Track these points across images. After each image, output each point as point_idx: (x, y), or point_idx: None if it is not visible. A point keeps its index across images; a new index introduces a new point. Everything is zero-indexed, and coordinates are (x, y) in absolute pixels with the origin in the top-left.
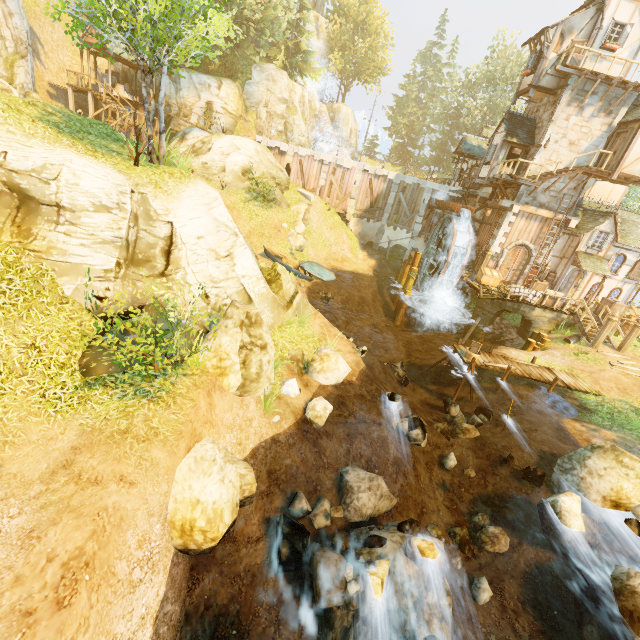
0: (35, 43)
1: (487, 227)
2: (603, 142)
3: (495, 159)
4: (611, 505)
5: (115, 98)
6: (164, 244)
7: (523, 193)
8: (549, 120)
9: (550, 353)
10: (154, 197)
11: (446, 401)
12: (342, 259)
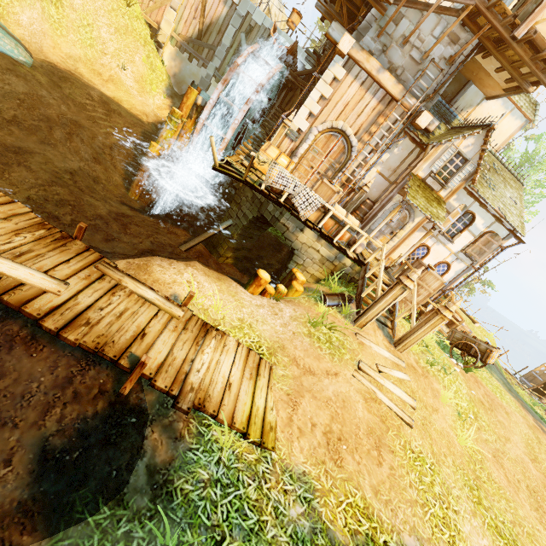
0: None
1: None
2: None
3: None
4: None
5: None
6: None
7: (370, 27)
8: None
9: (276, 307)
10: None
11: None
12: (110, 78)
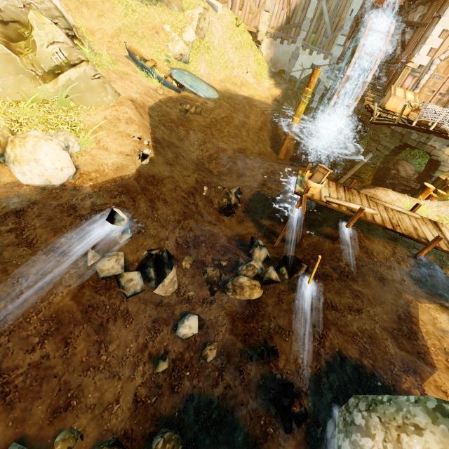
0: None
1: (421, 31)
2: None
3: None
4: None
5: None
6: None
7: None
8: None
9: None
10: None
11: (252, 240)
12: (241, 83)
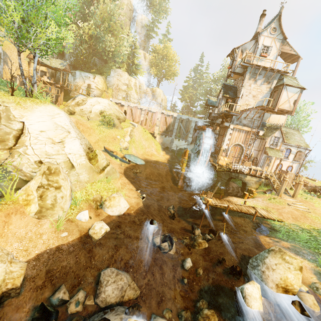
0: (6, 58)
1: (221, 137)
2: (268, 95)
3: (220, 104)
4: (282, 290)
5: (39, 80)
6: (16, 133)
7: (234, 119)
8: (241, 86)
9: (256, 199)
10: (14, 109)
11: (193, 226)
12: (151, 155)
